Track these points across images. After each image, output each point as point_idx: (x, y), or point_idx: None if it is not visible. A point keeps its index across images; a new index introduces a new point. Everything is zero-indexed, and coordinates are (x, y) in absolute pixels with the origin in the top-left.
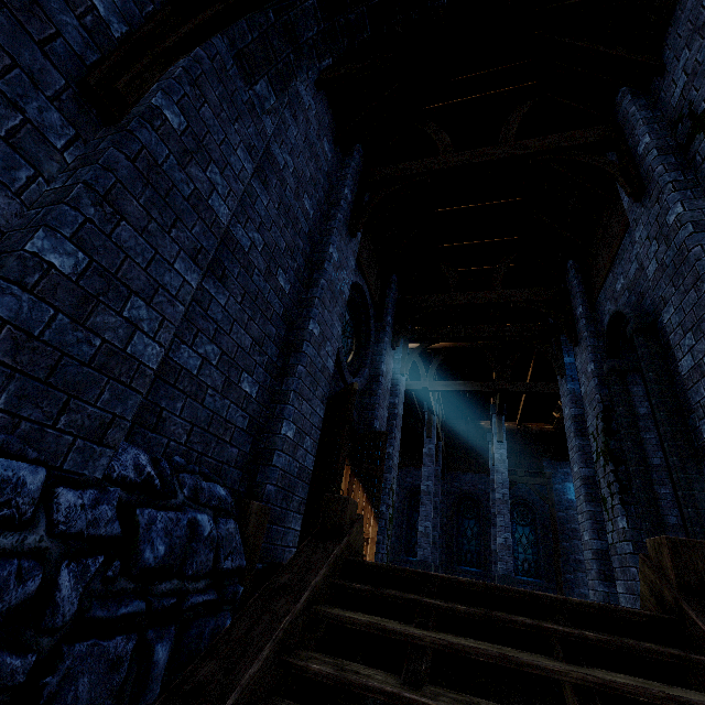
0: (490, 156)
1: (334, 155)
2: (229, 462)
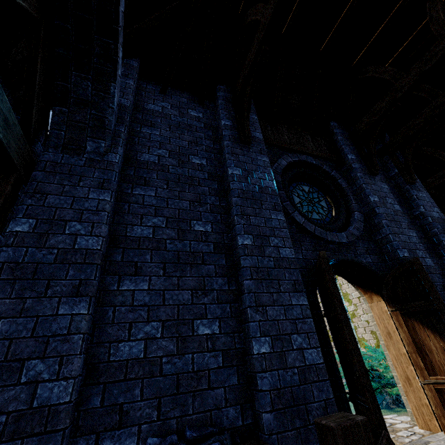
0: None
1: (205, 111)
2: (218, 404)
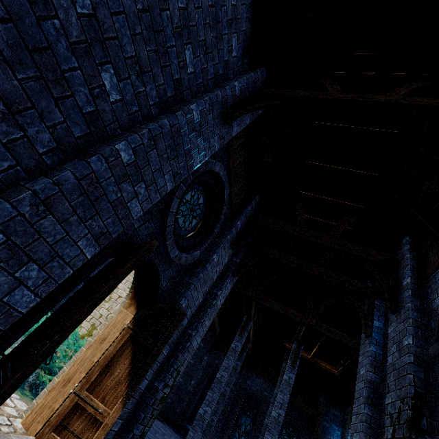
0: (375, 99)
1: (239, 59)
2: None
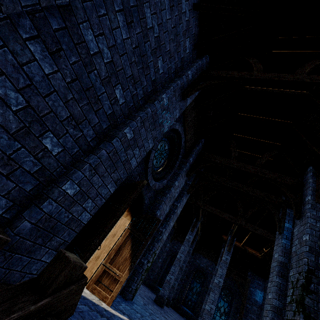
0: (286, 78)
1: (191, 53)
2: None
